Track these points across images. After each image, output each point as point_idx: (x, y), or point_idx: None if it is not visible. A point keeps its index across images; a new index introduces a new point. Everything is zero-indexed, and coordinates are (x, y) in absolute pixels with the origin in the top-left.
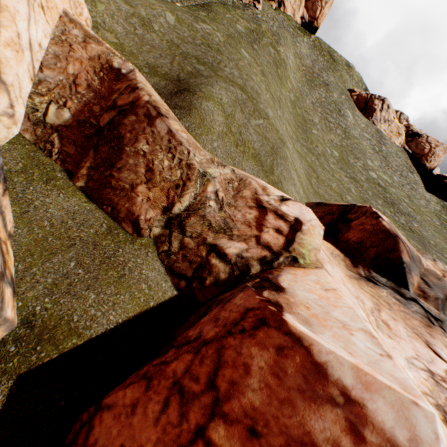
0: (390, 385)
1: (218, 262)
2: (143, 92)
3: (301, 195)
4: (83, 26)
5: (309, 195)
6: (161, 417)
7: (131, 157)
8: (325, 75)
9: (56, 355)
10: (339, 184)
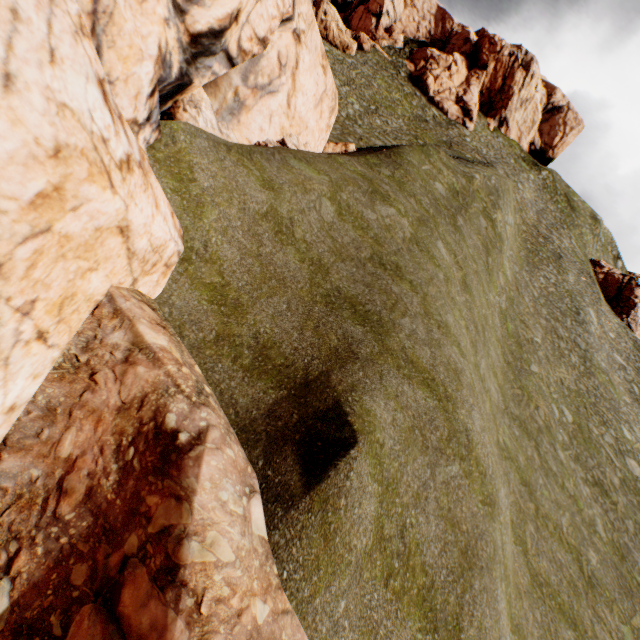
0: None
1: None
2: (177, 621)
3: None
4: (135, 324)
5: (522, 612)
6: None
7: None
8: (556, 237)
9: None
10: (573, 513)
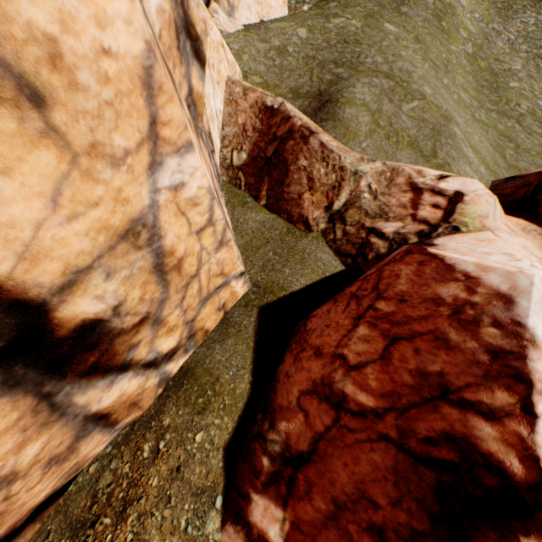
0: (503, 266)
1: (377, 241)
2: (295, 119)
3: (481, 173)
4: (241, 83)
5: (497, 173)
6: (346, 309)
7: (295, 173)
8: None
9: (276, 299)
10: None
